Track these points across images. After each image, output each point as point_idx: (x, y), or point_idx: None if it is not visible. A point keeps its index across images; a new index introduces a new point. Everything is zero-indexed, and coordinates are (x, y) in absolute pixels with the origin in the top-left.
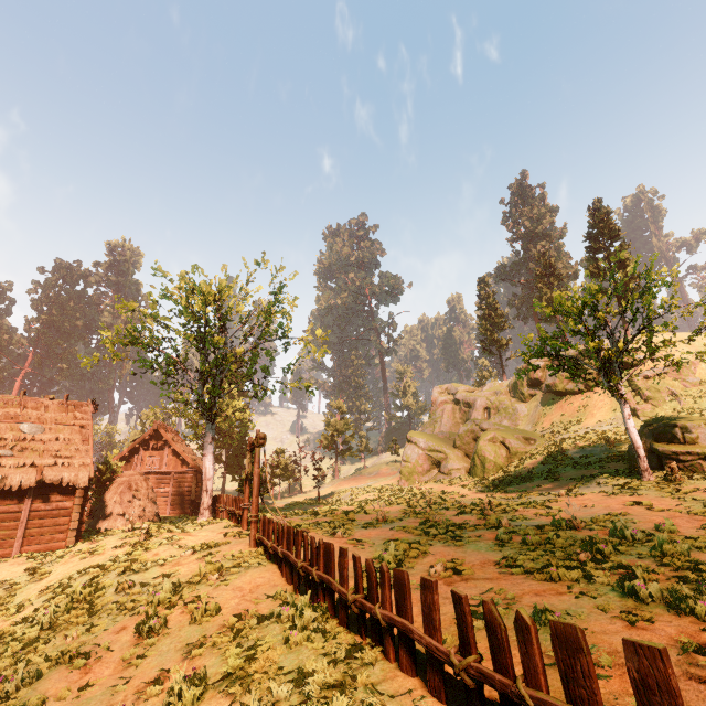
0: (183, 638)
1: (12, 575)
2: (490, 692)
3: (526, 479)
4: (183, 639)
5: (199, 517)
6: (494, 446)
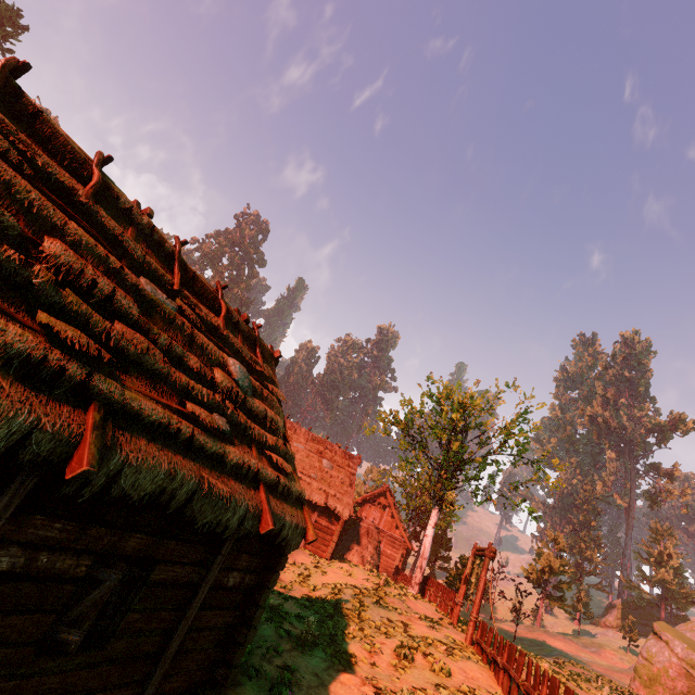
0: (427, 676)
1: (305, 561)
2: None
3: None
4: (427, 677)
5: (409, 588)
6: None
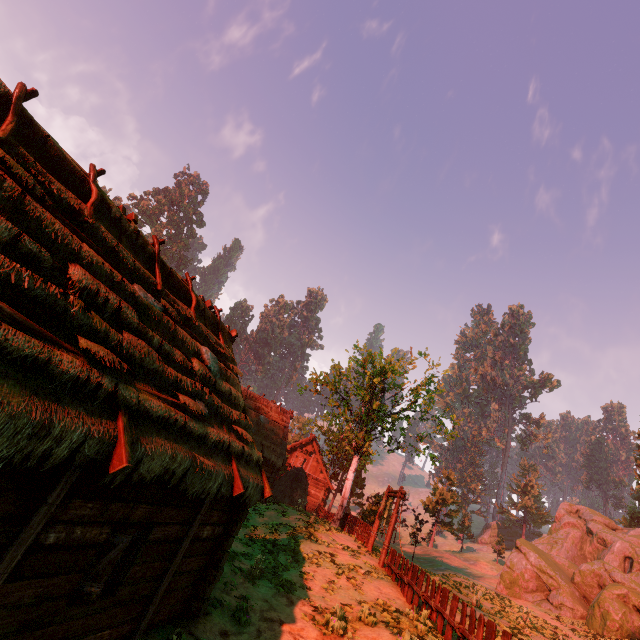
0: (351, 594)
1: None
2: None
3: None
4: (351, 595)
5: (332, 523)
6: (624, 605)
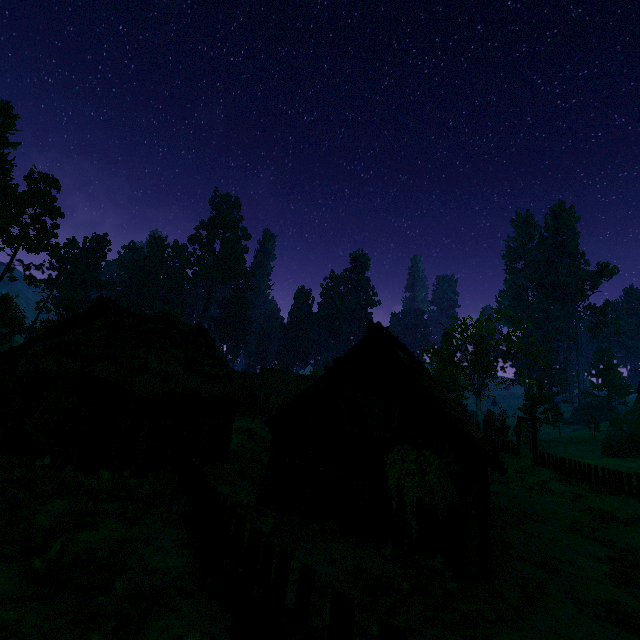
0: (534, 479)
1: None
2: None
3: None
4: (534, 479)
5: None
6: None
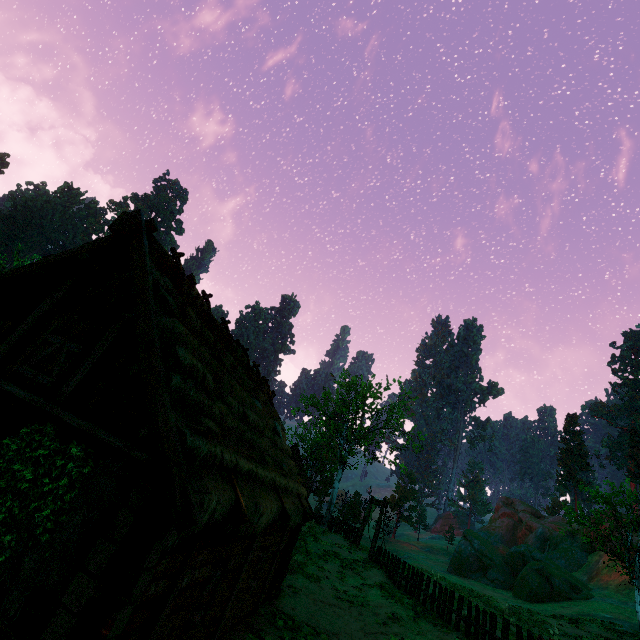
0: (356, 580)
1: None
2: (472, 637)
3: (556, 616)
4: (357, 581)
5: (321, 525)
6: (539, 577)
